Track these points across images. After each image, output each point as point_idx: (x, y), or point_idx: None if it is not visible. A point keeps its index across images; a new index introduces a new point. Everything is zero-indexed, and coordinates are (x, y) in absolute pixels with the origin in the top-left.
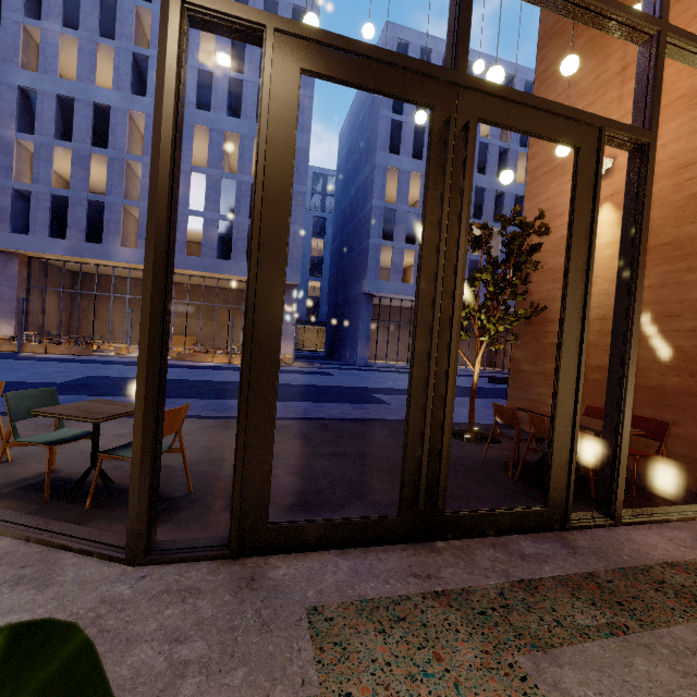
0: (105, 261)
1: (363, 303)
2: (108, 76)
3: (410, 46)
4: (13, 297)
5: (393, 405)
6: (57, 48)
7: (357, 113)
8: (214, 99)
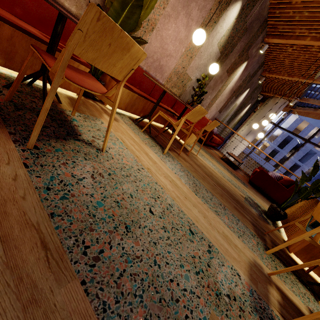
0: None
1: None
2: None
3: None
4: None
5: None
6: None
7: None
8: None
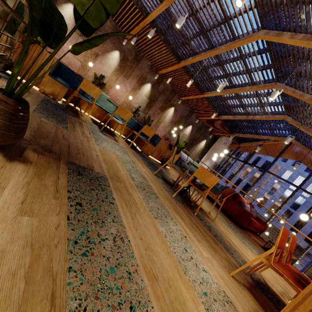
0: None
1: None
2: None
3: None
4: None
5: None
6: None
7: None
8: None
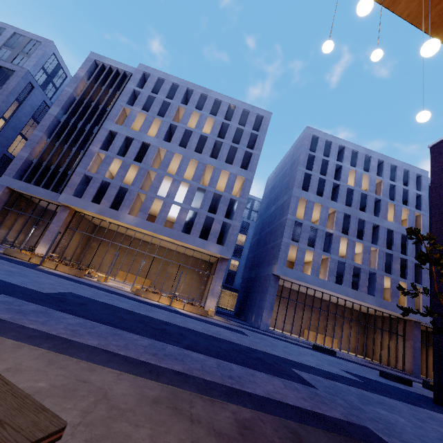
0: (115, 221)
1: (271, 281)
2: (154, 133)
3: (319, 138)
4: (56, 231)
5: (321, 391)
6: (135, 117)
7: (281, 168)
8: (205, 148)
